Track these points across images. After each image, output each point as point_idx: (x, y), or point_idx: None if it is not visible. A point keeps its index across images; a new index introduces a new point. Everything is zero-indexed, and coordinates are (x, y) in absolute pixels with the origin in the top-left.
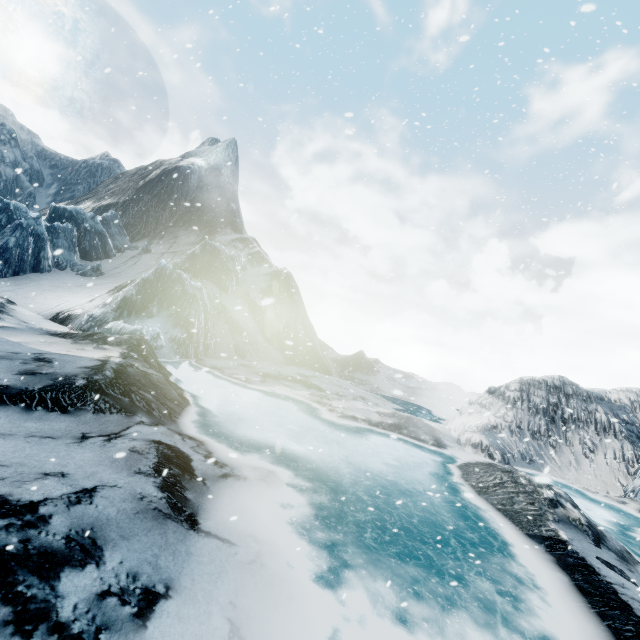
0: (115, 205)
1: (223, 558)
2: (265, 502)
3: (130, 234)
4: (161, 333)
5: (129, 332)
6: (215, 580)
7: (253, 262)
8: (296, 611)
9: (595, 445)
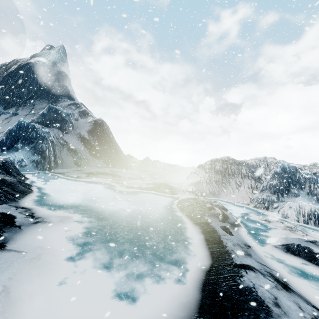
0: None
1: (14, 259)
2: (58, 231)
3: (3, 105)
4: (24, 158)
5: (1, 160)
6: (3, 270)
7: (82, 116)
8: (51, 275)
9: (241, 183)
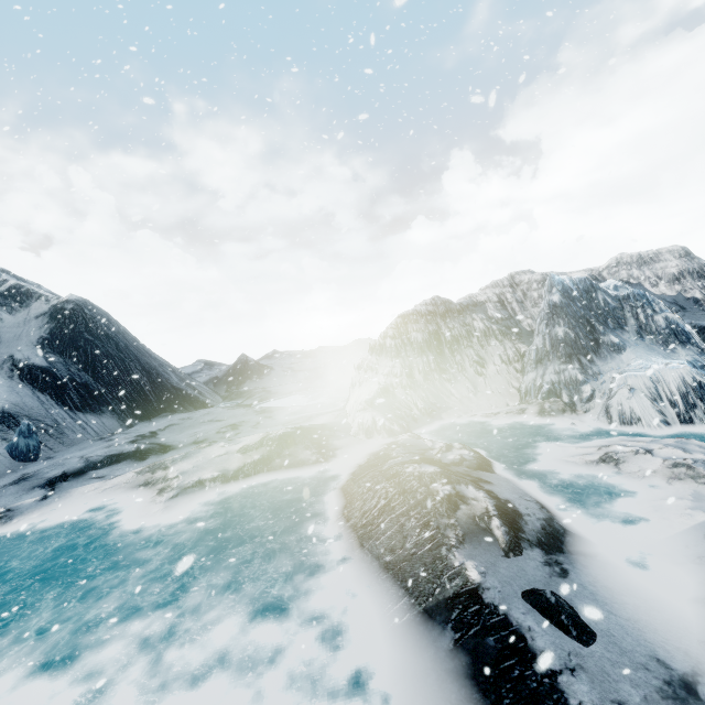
0: None
1: None
2: None
3: None
4: None
5: None
6: None
7: (11, 305)
8: None
9: (483, 358)
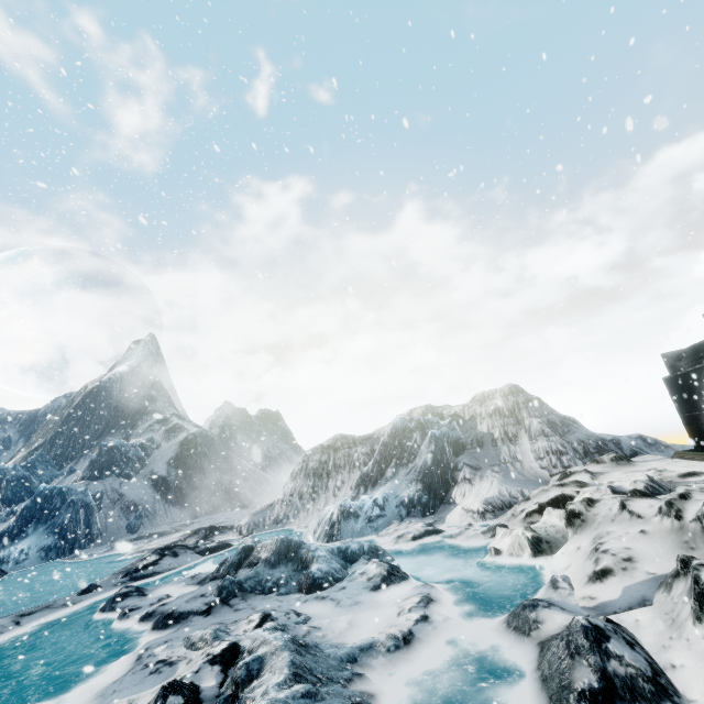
0: (43, 444)
1: None
2: None
3: (59, 463)
4: (27, 548)
5: None
6: None
7: (170, 436)
8: None
9: (344, 483)
